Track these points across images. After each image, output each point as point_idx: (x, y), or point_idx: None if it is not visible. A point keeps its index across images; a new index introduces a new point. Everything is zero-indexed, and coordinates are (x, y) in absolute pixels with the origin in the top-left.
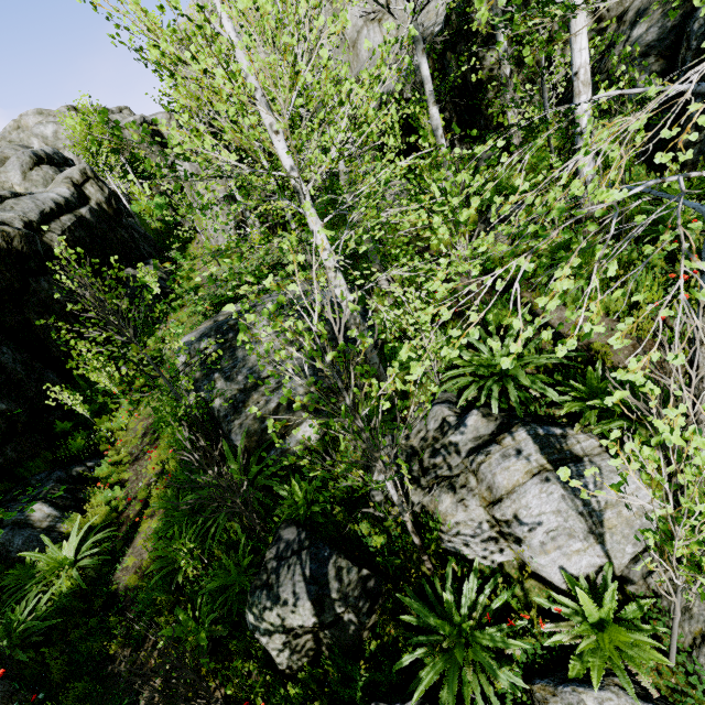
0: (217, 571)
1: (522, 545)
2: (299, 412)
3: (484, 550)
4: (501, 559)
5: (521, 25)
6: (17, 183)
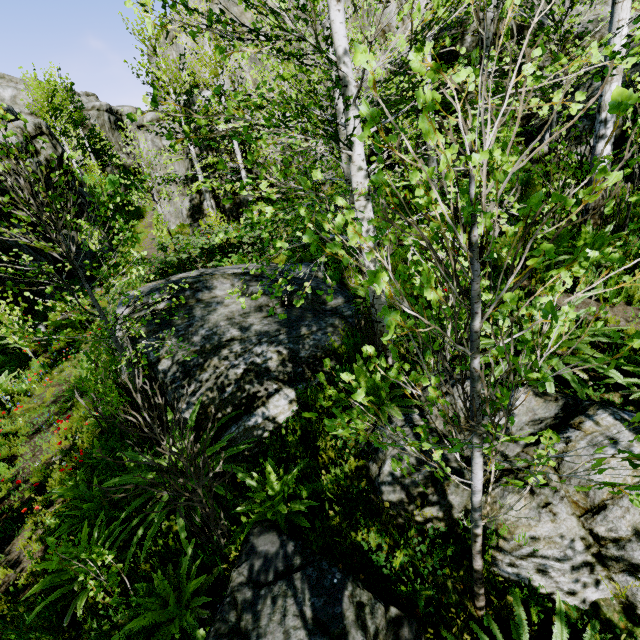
0: (145, 599)
1: (639, 578)
2: (270, 382)
3: (574, 581)
4: (596, 595)
5: (562, 6)
6: None
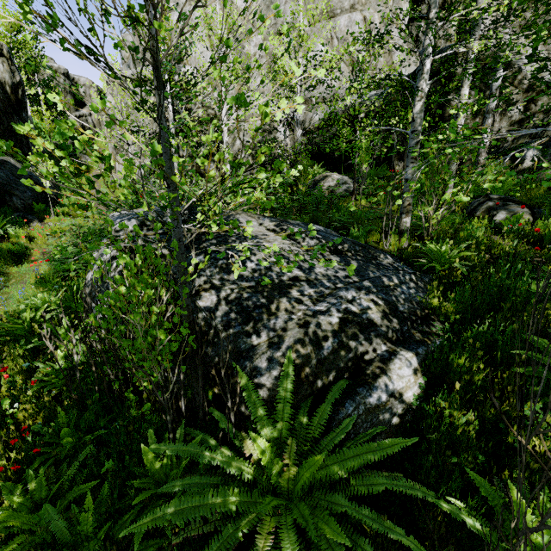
0: None
1: None
2: (378, 340)
3: None
4: None
5: None
6: None
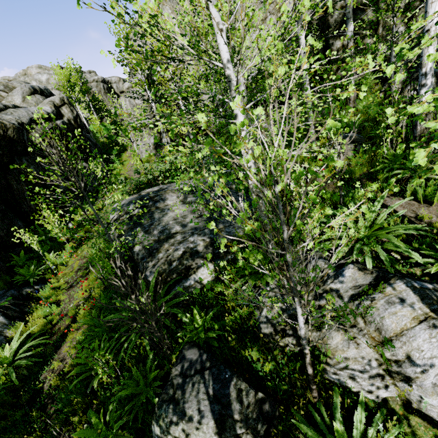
0: (127, 381)
1: (411, 385)
2: (198, 259)
3: (371, 385)
4: (385, 394)
5: None
6: (18, 103)
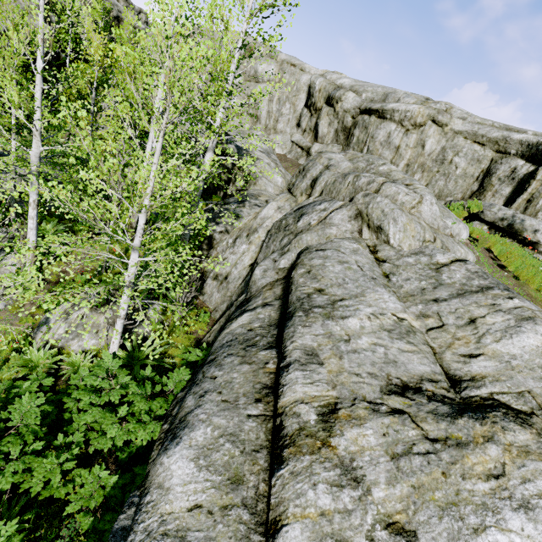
0: None
1: None
2: None
3: None
4: None
5: None
6: None
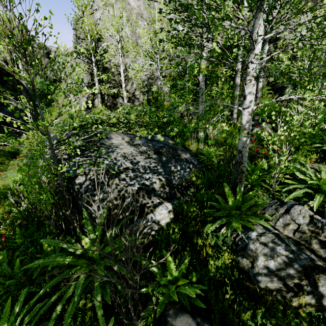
0: None
1: None
2: (155, 198)
3: None
4: None
5: None
6: None
